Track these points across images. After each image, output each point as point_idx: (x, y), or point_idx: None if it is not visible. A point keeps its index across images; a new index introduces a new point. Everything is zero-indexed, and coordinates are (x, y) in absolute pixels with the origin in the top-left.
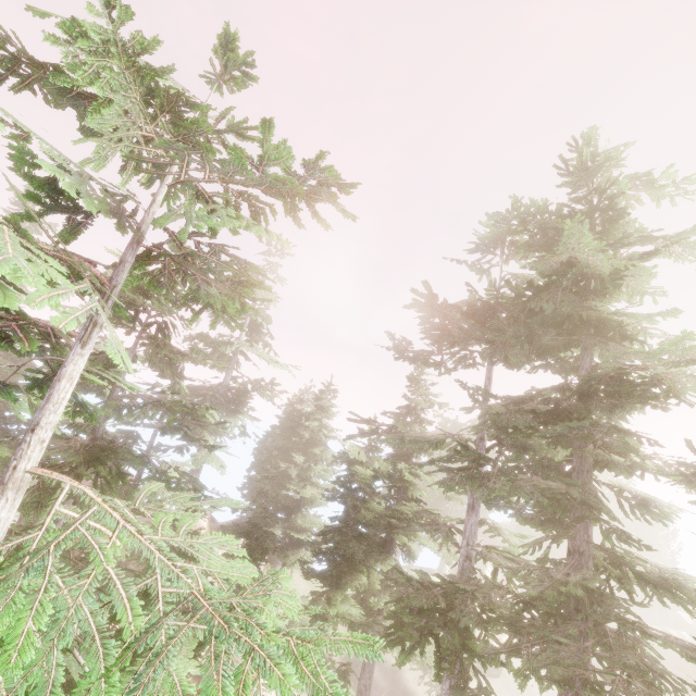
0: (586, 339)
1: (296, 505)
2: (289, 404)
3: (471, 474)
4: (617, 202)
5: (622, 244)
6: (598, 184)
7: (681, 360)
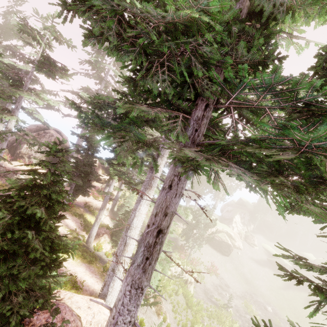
0: None
1: None
2: None
3: None
4: None
5: None
6: None
7: None
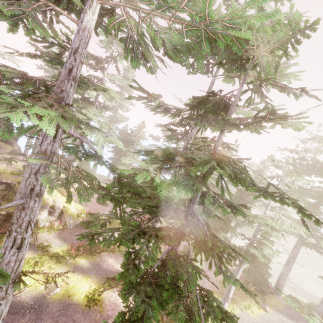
0: None
1: None
2: None
3: None
4: None
5: None
6: None
7: None
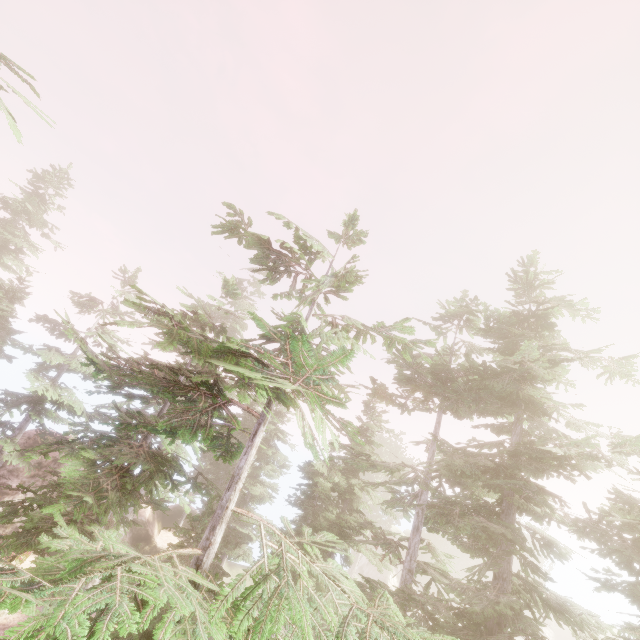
0: (520, 413)
1: (243, 500)
2: (250, 405)
3: (440, 512)
4: (549, 318)
5: (550, 347)
6: (536, 296)
7: (589, 454)
